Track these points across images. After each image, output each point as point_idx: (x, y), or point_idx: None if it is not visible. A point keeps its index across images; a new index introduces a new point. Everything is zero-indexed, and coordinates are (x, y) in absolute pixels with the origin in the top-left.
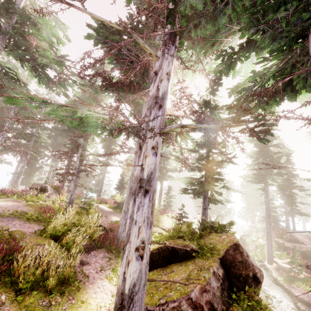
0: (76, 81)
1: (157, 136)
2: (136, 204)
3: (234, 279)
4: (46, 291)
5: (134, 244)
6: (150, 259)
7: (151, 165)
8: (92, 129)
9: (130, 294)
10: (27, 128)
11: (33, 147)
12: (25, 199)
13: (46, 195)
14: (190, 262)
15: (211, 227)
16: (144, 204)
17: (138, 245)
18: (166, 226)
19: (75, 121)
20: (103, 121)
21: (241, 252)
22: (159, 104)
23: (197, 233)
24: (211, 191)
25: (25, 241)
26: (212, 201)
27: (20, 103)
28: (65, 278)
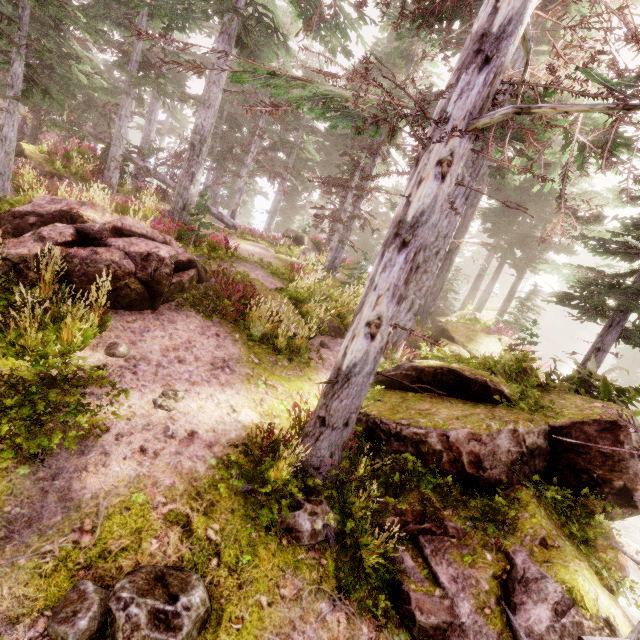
0: (363, 14)
1: (456, 138)
2: (383, 261)
3: (565, 468)
4: (275, 351)
5: (366, 317)
6: (416, 377)
7: (425, 199)
8: (344, 124)
9: (348, 373)
10: (289, 130)
11: (292, 168)
12: (275, 249)
13: (301, 250)
14: (484, 406)
15: (581, 382)
16: (395, 264)
17: (371, 319)
18: (482, 353)
19: (316, 108)
20: (358, 106)
21: (618, 441)
22: (485, 54)
23: (535, 379)
24: (638, 315)
25: (262, 292)
26: (629, 339)
27: (245, 80)
28: (296, 347)
